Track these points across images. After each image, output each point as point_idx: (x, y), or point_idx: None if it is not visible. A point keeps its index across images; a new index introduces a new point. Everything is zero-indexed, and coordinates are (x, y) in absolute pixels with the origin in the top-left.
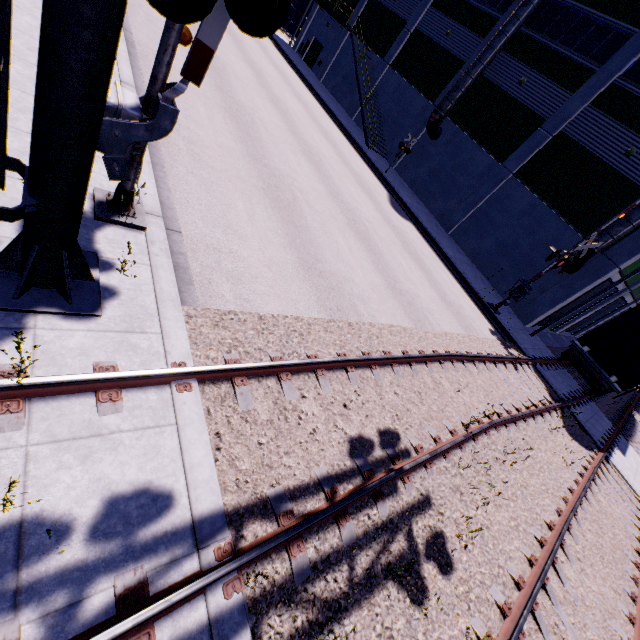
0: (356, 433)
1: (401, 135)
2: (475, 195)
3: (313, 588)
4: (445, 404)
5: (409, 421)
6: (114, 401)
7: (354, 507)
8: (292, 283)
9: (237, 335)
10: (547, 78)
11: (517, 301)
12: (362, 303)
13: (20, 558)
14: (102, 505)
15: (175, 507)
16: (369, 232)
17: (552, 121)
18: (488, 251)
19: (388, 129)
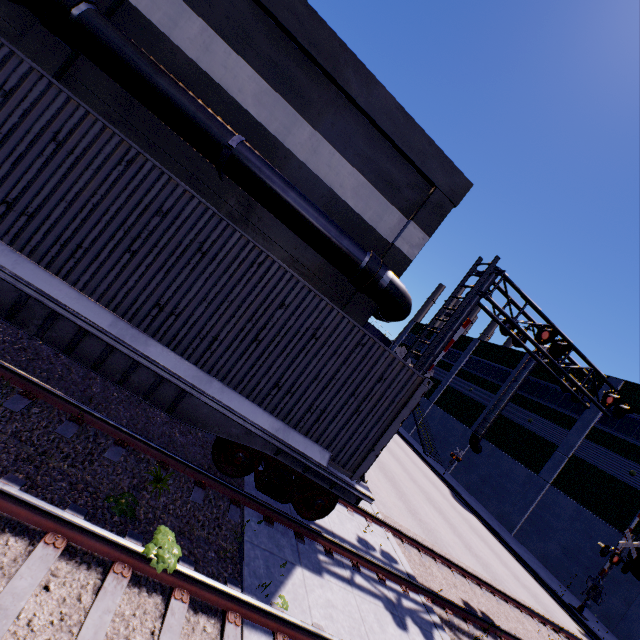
0: (465, 599)
1: (450, 448)
2: (524, 499)
3: (460, 635)
4: (530, 635)
5: (500, 621)
6: (370, 522)
7: (472, 624)
8: (407, 517)
9: (395, 525)
10: (547, 420)
11: (598, 603)
12: (449, 546)
13: (368, 547)
14: (380, 549)
15: (399, 564)
16: (442, 509)
17: (563, 447)
18: (555, 554)
19: (439, 443)
